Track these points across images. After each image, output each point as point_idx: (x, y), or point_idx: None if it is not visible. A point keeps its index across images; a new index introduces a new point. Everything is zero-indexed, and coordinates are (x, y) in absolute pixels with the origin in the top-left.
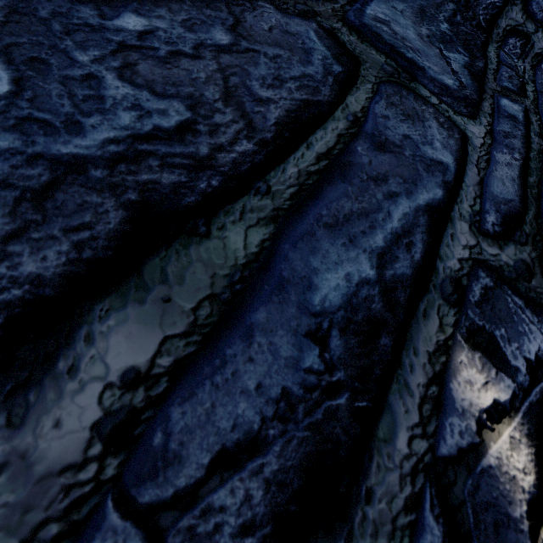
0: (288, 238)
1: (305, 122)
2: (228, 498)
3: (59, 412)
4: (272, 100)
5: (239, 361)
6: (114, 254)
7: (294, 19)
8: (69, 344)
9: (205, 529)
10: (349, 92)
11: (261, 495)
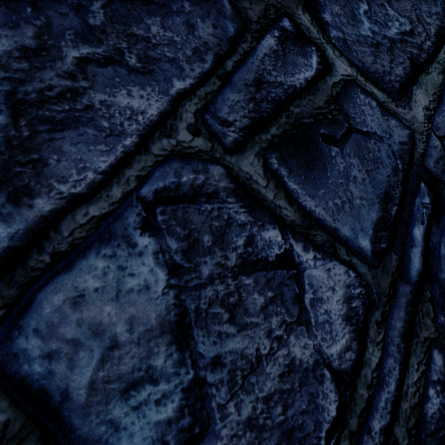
0: None
1: (442, 36)
2: None
3: (417, 111)
4: (430, 24)
5: None
6: (411, 73)
7: None
8: (412, 95)
9: None
10: None
11: None
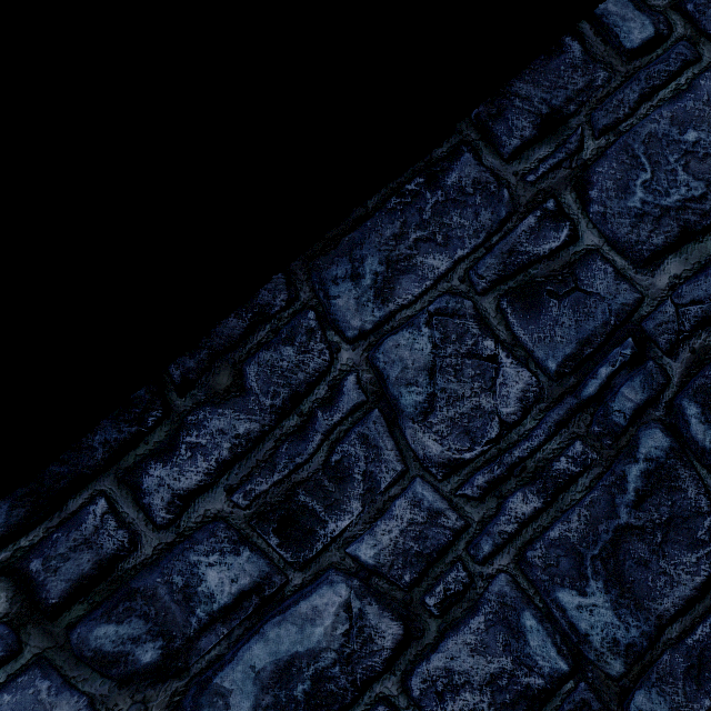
0: None
1: None
2: (692, 309)
3: (660, 278)
4: None
5: (702, 282)
6: (675, 242)
7: None
8: (663, 264)
9: (686, 313)
10: None
11: (700, 312)
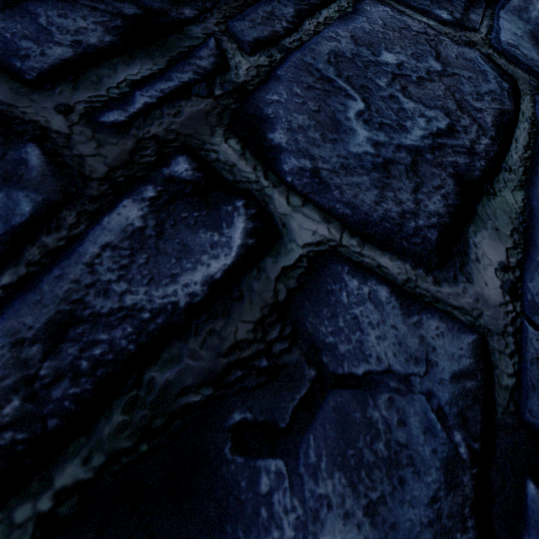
0: (534, 199)
1: (506, 124)
2: None
3: (484, 279)
4: (483, 109)
5: None
6: (461, 202)
7: (465, 49)
8: (469, 247)
9: None
10: (520, 102)
11: None
